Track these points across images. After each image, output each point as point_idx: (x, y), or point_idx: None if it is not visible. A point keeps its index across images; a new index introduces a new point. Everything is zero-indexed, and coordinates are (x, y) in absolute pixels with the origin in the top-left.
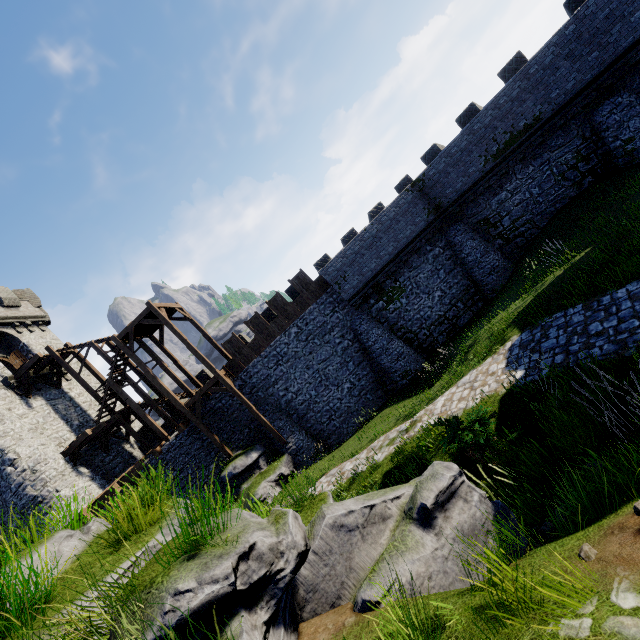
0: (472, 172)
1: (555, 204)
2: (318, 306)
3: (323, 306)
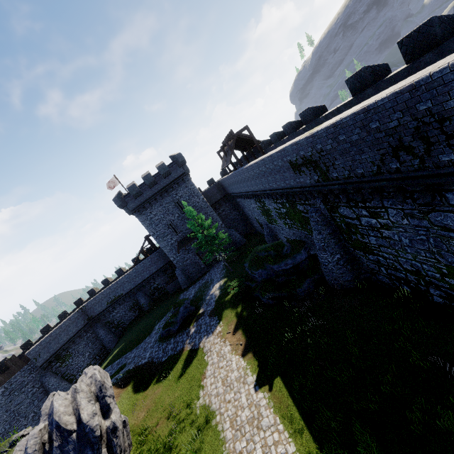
0: (103, 306)
1: (130, 317)
2: (21, 372)
3: (24, 372)
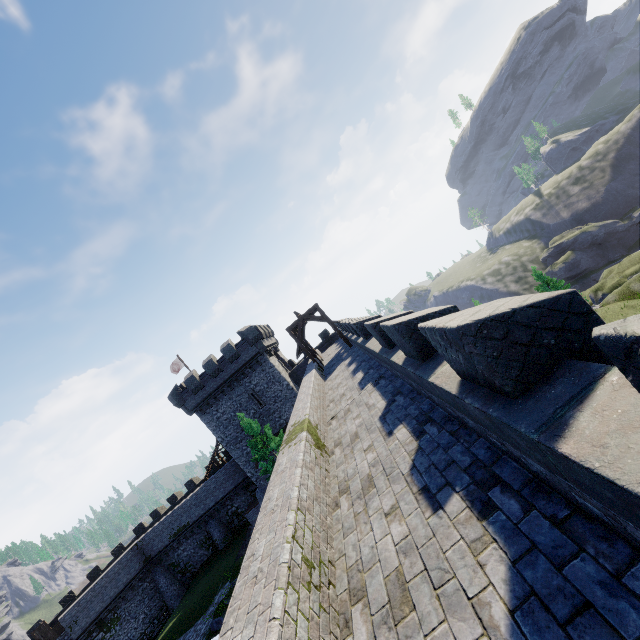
0: (164, 541)
1: (201, 557)
2: None
3: None
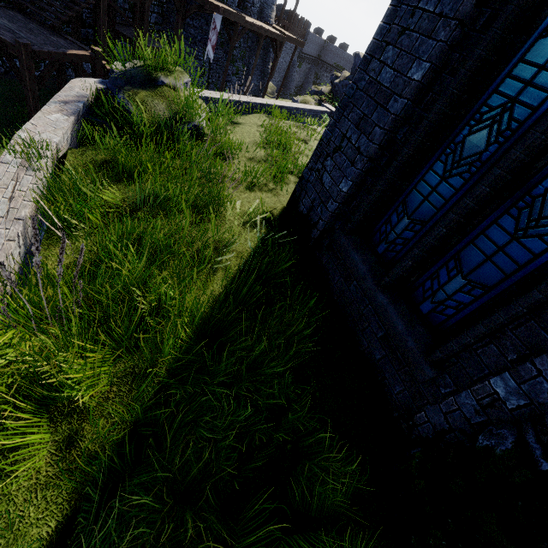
0: (331, 61)
1: None
2: None
3: None
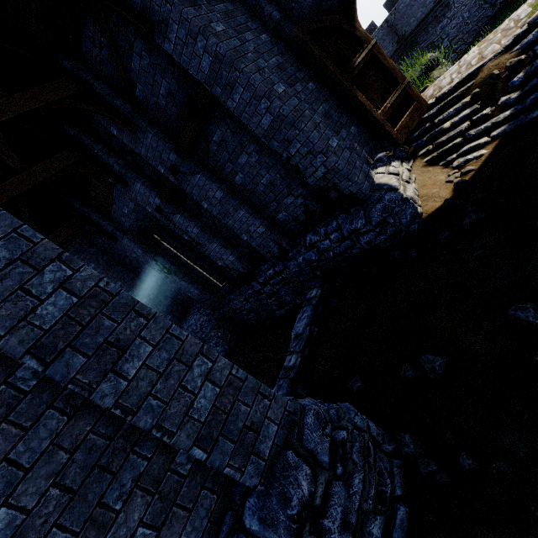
0: (426, 6)
1: (478, 23)
2: None
3: None
